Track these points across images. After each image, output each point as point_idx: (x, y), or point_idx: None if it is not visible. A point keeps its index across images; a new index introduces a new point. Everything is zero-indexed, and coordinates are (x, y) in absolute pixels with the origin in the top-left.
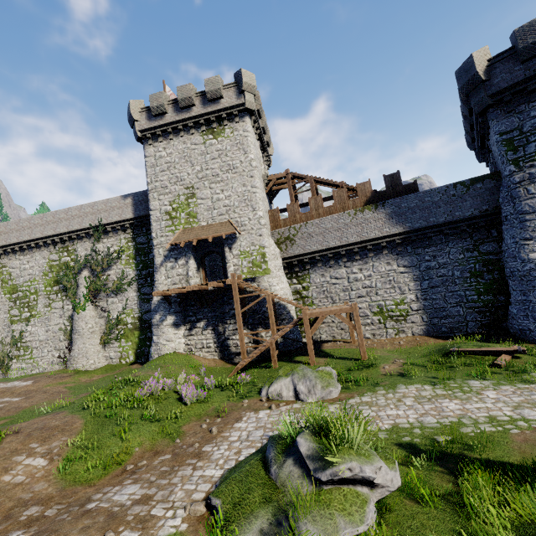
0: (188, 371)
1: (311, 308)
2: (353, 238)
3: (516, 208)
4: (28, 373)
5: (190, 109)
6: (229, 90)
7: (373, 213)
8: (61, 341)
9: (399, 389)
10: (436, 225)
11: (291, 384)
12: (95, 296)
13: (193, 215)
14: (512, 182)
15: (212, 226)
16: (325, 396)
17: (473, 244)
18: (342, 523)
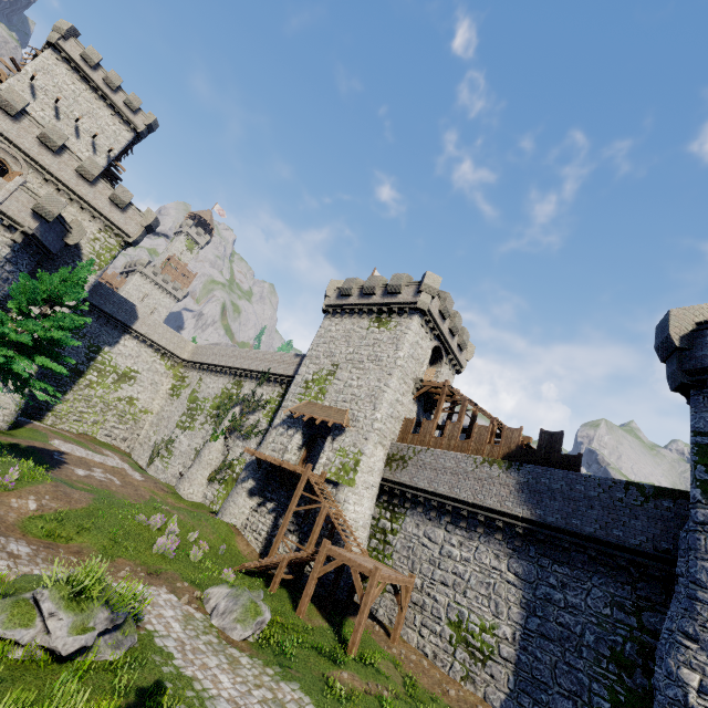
0: (215, 540)
1: (386, 561)
2: (466, 494)
3: (689, 568)
4: (158, 473)
5: (371, 296)
6: (411, 287)
7: (503, 472)
8: (190, 459)
9: (284, 683)
10: (578, 534)
11: (223, 596)
12: (231, 432)
13: (323, 392)
14: (693, 519)
15: (330, 409)
16: (227, 629)
17: (634, 600)
18: (1, 618)
